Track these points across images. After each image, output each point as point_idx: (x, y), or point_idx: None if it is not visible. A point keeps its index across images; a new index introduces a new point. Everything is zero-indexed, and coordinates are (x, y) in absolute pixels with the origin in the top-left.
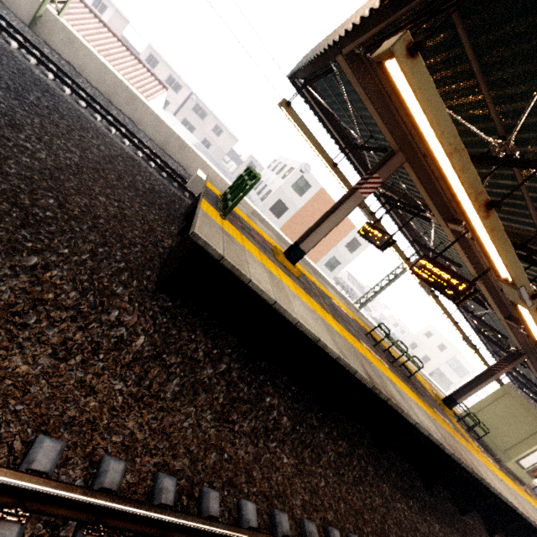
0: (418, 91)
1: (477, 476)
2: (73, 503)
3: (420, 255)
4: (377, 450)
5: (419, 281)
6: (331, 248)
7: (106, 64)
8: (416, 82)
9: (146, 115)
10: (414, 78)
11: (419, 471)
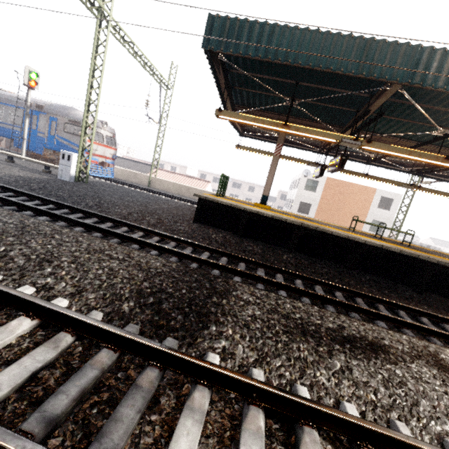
0: (229, 116)
1: (447, 264)
2: (169, 238)
3: (396, 169)
4: (347, 270)
5: (391, 184)
6: (366, 215)
7: (174, 182)
8: (227, 115)
9: (195, 192)
10: (225, 115)
11: (410, 286)
